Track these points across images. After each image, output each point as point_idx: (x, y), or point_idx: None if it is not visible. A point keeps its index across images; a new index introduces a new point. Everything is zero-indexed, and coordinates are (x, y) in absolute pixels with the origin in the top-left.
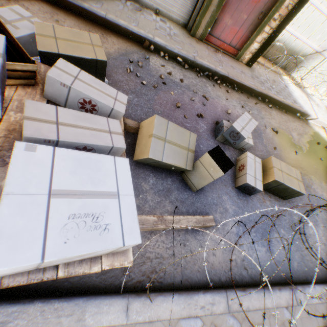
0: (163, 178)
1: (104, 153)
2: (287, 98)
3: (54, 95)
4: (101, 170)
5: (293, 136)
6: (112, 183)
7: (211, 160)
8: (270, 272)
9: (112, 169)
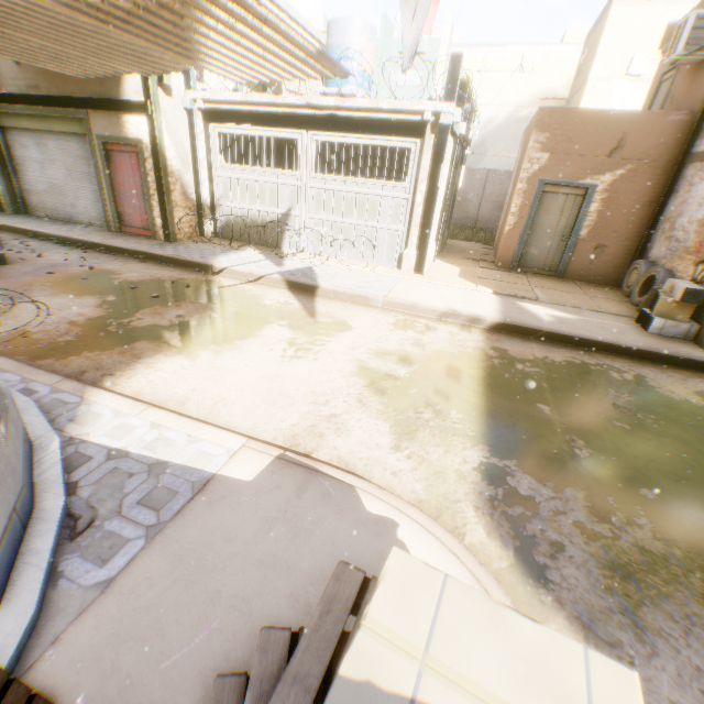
0: None
1: None
2: (189, 255)
3: None
4: None
5: (128, 274)
6: None
7: None
8: None
9: None
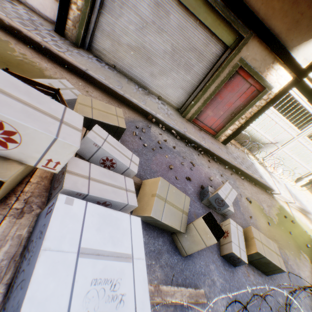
0: (155, 237)
1: (117, 208)
2: (255, 173)
3: (83, 150)
4: (120, 228)
5: (264, 207)
6: (128, 243)
7: (205, 225)
8: None
9: (128, 228)
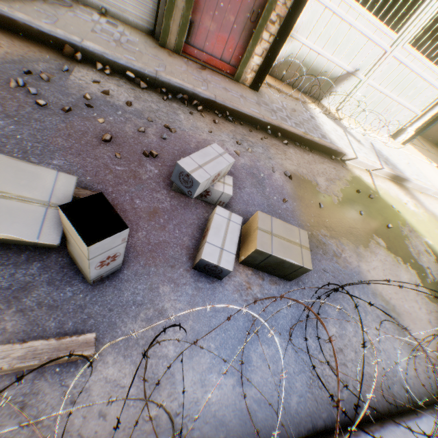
0: (21, 264)
1: None
2: (312, 132)
3: None
4: None
5: (320, 182)
6: None
7: (68, 220)
8: (237, 428)
9: None
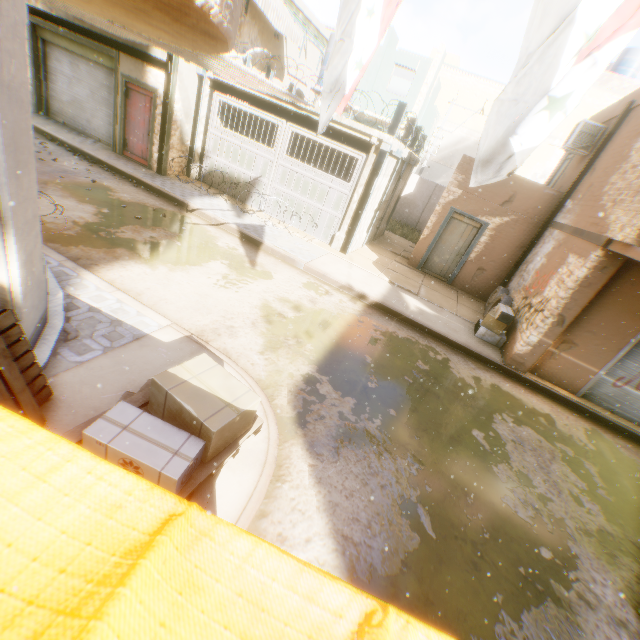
0: None
1: None
2: (173, 191)
3: None
4: None
5: (122, 194)
6: None
7: None
8: None
9: None
